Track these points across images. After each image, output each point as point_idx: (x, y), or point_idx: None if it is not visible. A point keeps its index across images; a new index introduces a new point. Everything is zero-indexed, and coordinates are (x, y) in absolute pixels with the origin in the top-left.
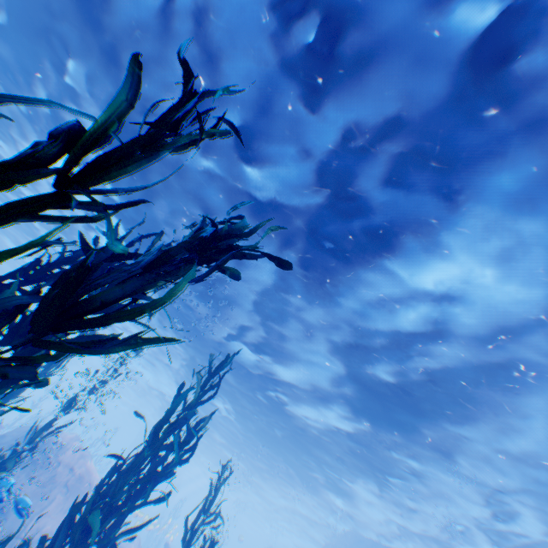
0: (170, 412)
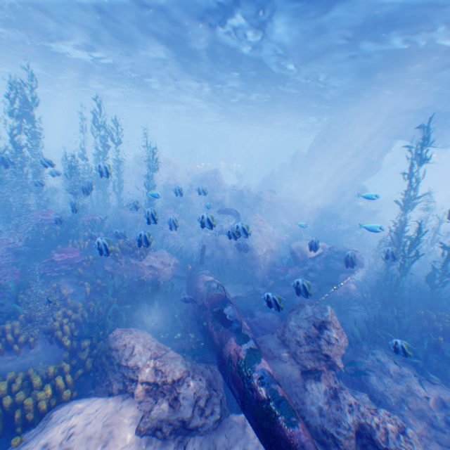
0: (94, 121)
